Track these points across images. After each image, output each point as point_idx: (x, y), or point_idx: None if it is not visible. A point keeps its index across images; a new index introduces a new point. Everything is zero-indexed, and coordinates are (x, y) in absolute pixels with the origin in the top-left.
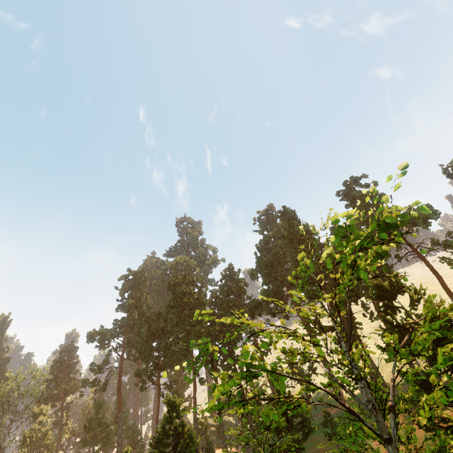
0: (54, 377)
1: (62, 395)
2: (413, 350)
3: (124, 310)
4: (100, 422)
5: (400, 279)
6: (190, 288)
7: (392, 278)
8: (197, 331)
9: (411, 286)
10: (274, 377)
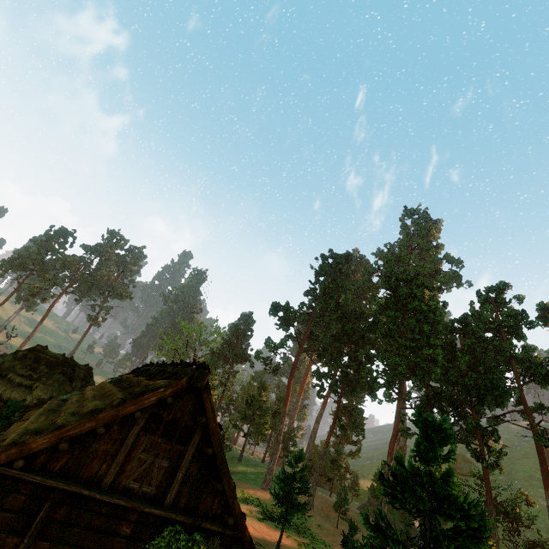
0: (229, 339)
1: (232, 360)
2: None
3: (314, 297)
4: (261, 406)
5: None
6: (422, 292)
7: None
8: (424, 356)
9: None
10: None
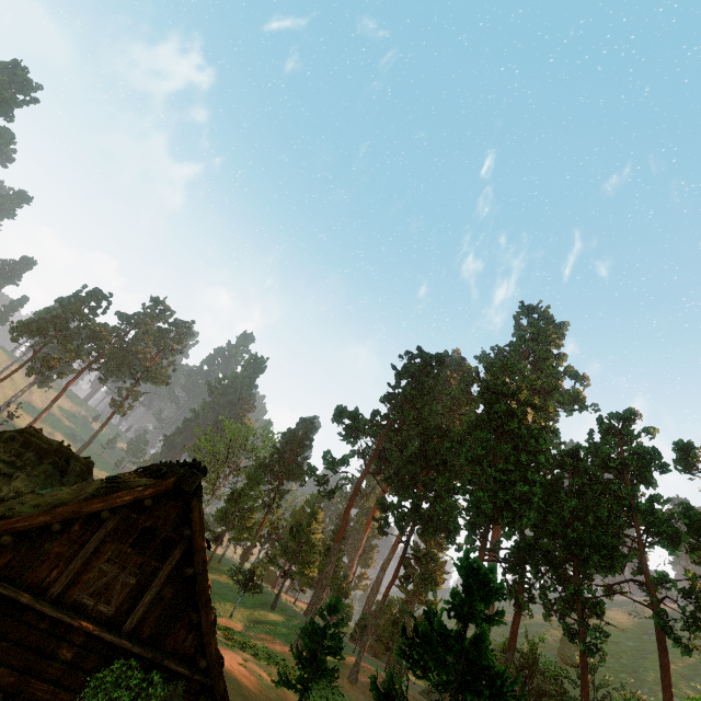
0: (281, 448)
1: (282, 475)
2: None
3: (392, 405)
4: (309, 539)
5: None
6: (525, 411)
7: None
8: (517, 493)
9: None
10: None
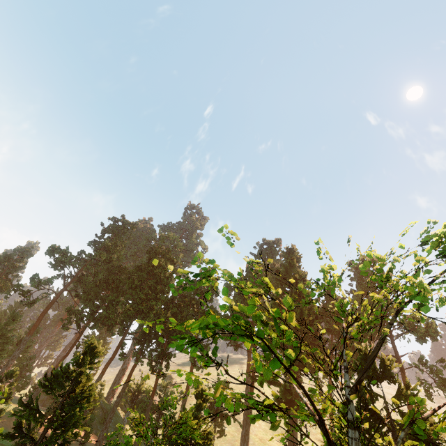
0: None
1: None
2: (433, 432)
3: (96, 248)
4: (5, 334)
5: (394, 367)
6: (167, 264)
7: (386, 360)
8: (149, 305)
9: (406, 378)
10: (265, 355)
